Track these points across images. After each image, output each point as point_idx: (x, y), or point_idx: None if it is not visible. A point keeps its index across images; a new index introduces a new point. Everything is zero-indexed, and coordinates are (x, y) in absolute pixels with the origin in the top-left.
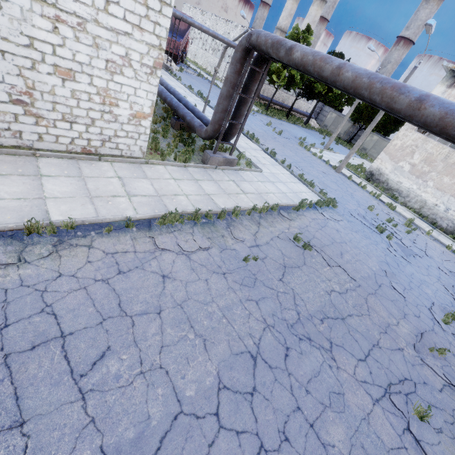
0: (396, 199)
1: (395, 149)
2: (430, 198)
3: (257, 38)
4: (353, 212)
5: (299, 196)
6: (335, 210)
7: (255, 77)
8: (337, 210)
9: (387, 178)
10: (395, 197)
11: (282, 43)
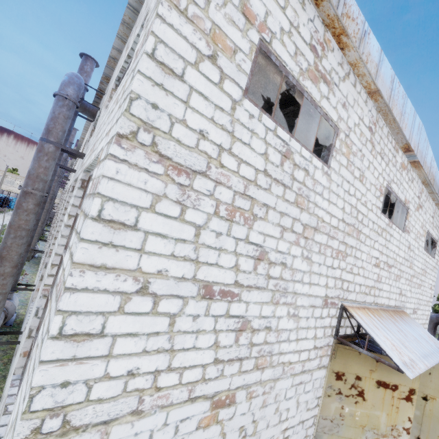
0: None
1: None
2: None
3: None
4: None
5: None
6: None
7: (435, 332)
8: None
9: None
10: None
11: None
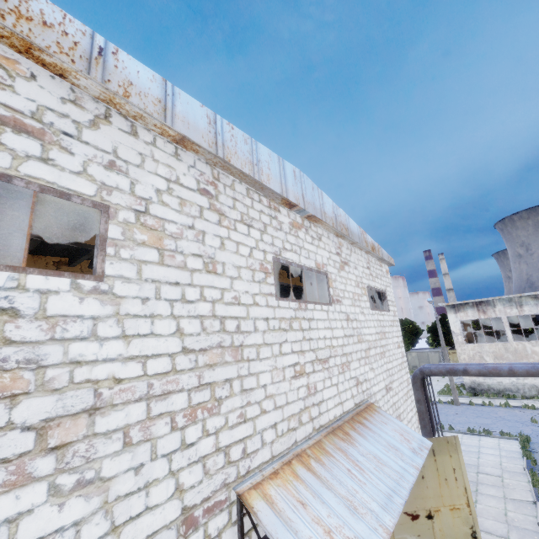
0: (514, 397)
1: (468, 361)
2: (534, 381)
3: (430, 371)
4: (537, 433)
5: (507, 449)
6: (534, 442)
7: (425, 388)
8: (533, 441)
9: (488, 384)
10: (513, 396)
11: (454, 369)
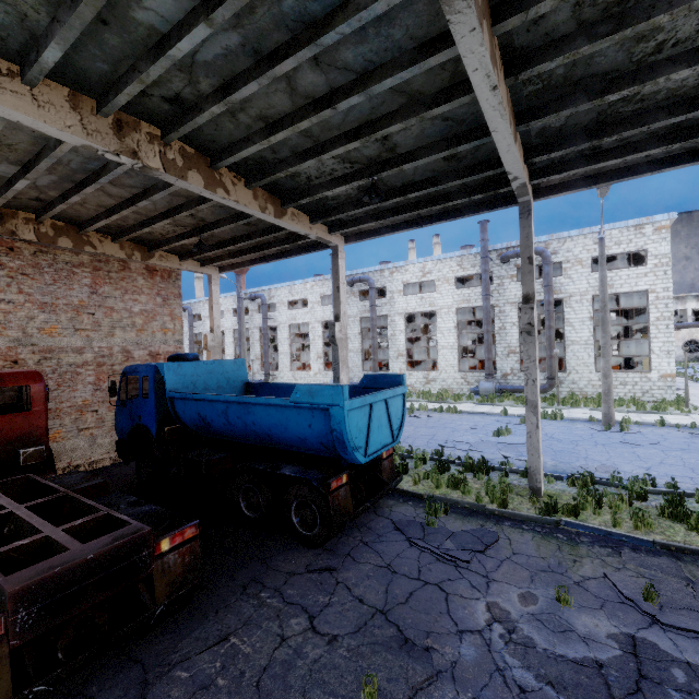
0: None
1: None
2: None
3: None
4: None
5: None
6: None
7: None
8: None
9: None
10: None
11: None
